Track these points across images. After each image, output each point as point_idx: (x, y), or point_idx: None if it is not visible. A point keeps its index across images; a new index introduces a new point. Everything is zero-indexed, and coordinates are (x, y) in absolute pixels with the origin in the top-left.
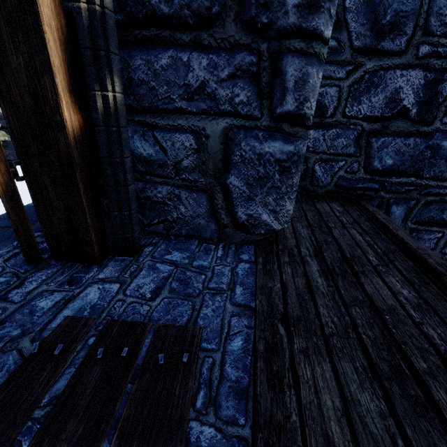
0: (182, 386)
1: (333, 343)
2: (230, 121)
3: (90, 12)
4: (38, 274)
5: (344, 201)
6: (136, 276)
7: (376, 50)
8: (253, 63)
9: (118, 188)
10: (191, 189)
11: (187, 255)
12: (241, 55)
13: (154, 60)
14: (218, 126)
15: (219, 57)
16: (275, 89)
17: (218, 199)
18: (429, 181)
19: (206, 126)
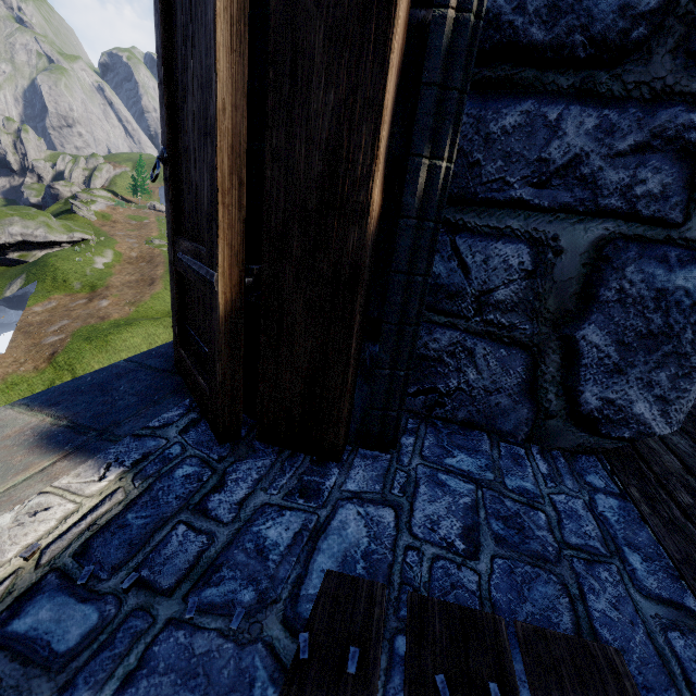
0: None
1: None
2: (613, 226)
3: (457, 24)
4: (243, 466)
5: None
6: (414, 495)
7: None
8: (692, 125)
9: (402, 329)
10: (498, 341)
11: (485, 463)
12: (670, 111)
13: (492, 117)
14: (587, 235)
15: (623, 114)
16: None
17: (550, 364)
18: None
19: (561, 233)
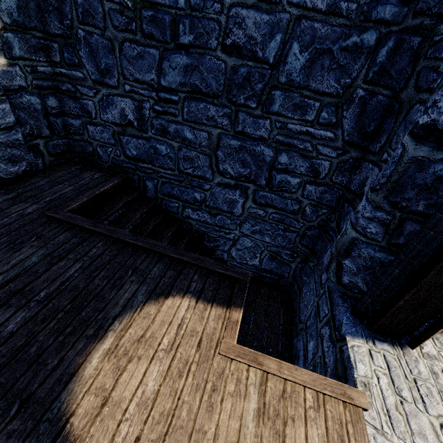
0: None
1: None
2: None
3: None
4: None
5: (112, 173)
6: None
7: (104, 83)
8: None
9: None
10: None
11: None
12: None
13: None
14: None
15: None
16: None
17: None
18: (159, 168)
19: None
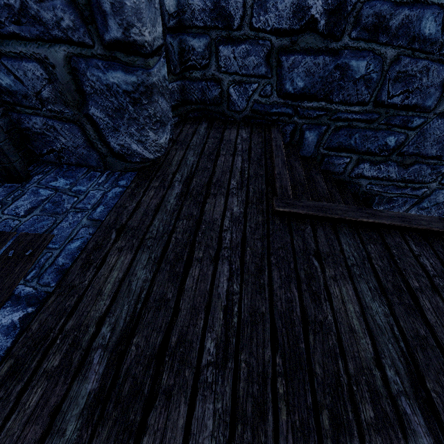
0: (21, 268)
1: (146, 243)
2: (66, 48)
3: None
4: None
5: (257, 127)
6: (18, 199)
7: None
8: None
9: None
10: (61, 120)
11: (71, 182)
12: None
13: None
14: (59, 54)
15: None
16: (95, 13)
17: (89, 130)
18: (339, 105)
19: (47, 54)
